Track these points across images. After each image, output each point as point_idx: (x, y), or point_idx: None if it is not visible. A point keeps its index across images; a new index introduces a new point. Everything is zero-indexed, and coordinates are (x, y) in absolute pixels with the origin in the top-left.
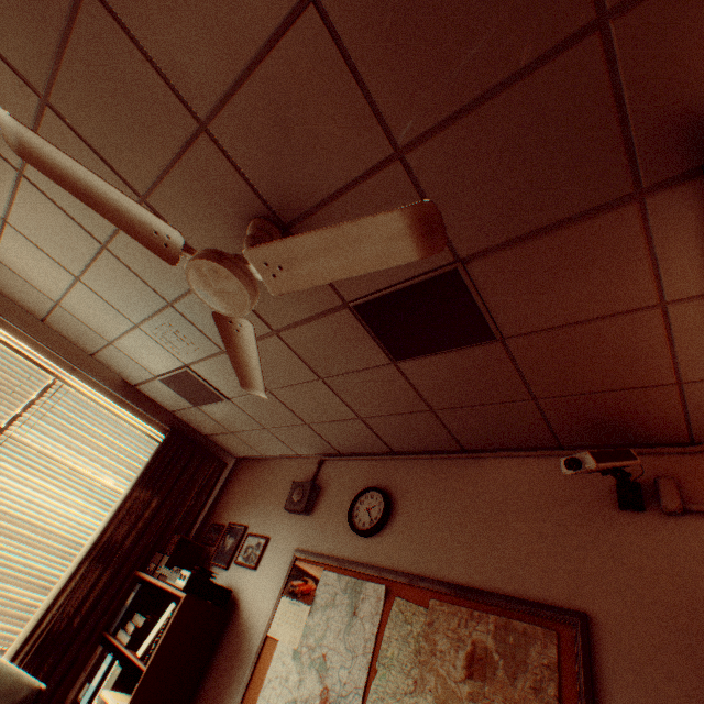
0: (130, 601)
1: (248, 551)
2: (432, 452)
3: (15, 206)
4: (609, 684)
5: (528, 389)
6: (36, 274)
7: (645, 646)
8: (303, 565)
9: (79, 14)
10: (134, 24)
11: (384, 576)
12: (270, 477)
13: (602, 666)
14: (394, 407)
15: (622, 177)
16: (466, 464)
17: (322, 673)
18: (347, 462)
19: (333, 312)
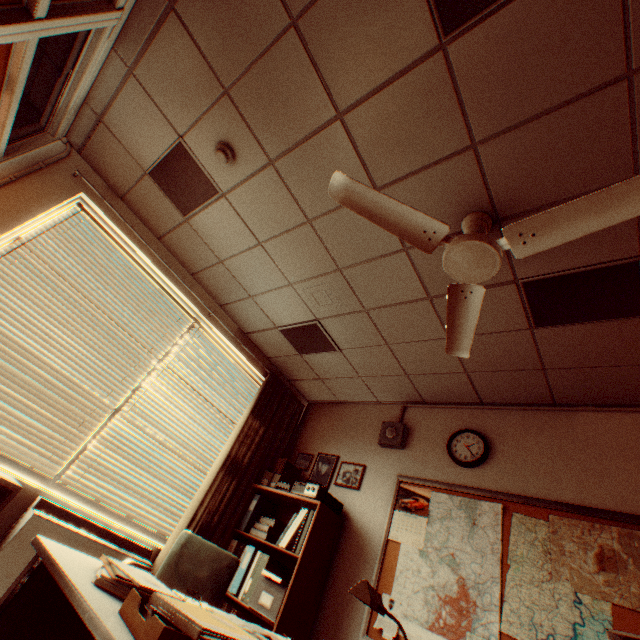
0: (253, 507)
1: (346, 475)
2: (520, 405)
3: (244, 185)
4: None
5: None
6: (219, 237)
7: None
8: (409, 487)
9: (419, 66)
10: (463, 77)
11: (497, 497)
12: (350, 418)
13: None
14: (506, 365)
15: None
16: (557, 415)
17: (454, 567)
18: (431, 409)
19: (497, 286)
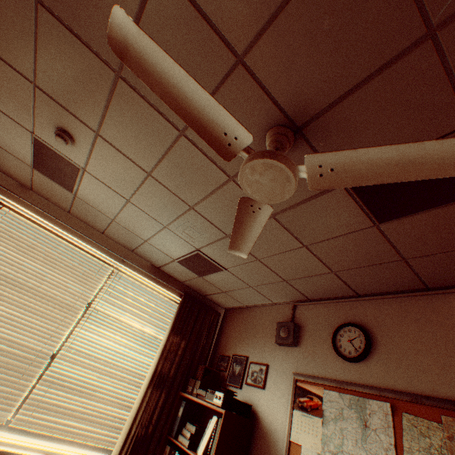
0: (180, 413)
1: (253, 375)
2: (395, 292)
3: (92, 158)
4: None
5: None
6: (101, 202)
7: None
8: (303, 386)
9: None
10: None
11: (384, 395)
12: (254, 321)
13: None
14: (366, 260)
15: None
16: (433, 299)
17: None
18: (316, 305)
19: (326, 192)
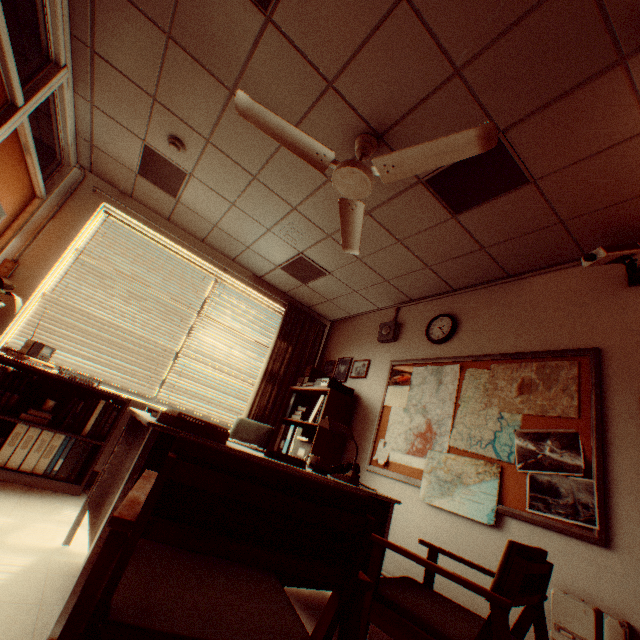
0: (292, 402)
1: (357, 370)
2: (484, 284)
3: (200, 164)
4: (611, 378)
5: (556, 216)
6: (205, 208)
7: (636, 356)
8: (398, 368)
9: (262, 39)
10: (294, 36)
11: (457, 361)
12: (360, 327)
13: (606, 371)
14: (453, 253)
15: (608, 53)
16: (511, 286)
17: (424, 414)
18: (417, 305)
19: (410, 189)
